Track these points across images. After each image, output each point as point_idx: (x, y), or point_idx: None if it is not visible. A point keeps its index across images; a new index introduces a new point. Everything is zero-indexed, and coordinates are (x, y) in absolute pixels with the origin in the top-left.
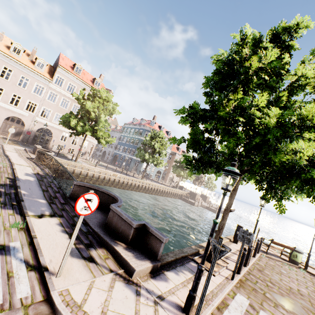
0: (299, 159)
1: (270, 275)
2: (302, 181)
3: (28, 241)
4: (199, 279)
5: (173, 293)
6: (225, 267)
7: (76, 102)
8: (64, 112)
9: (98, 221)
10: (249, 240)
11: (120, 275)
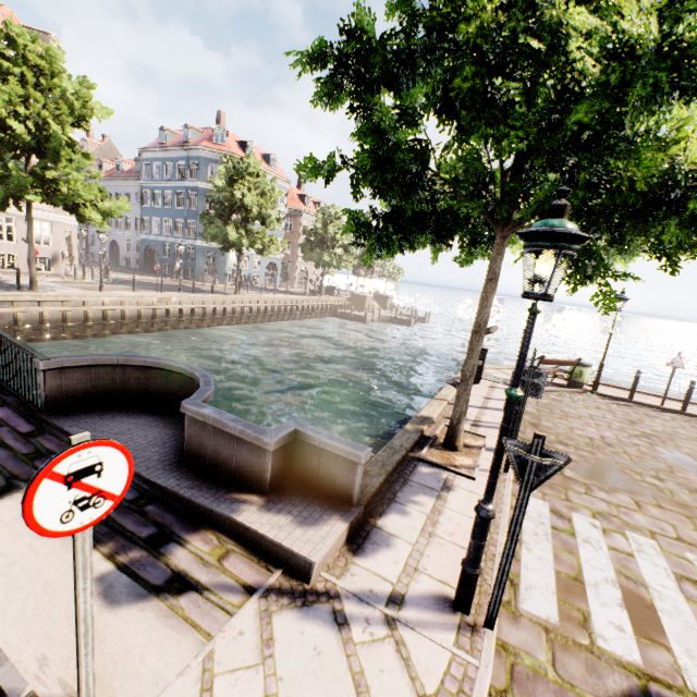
0: (687, 160)
1: (554, 428)
2: (683, 224)
3: None
4: (485, 538)
5: (417, 570)
6: (484, 450)
7: None
8: None
9: (160, 451)
10: (537, 388)
11: (277, 592)
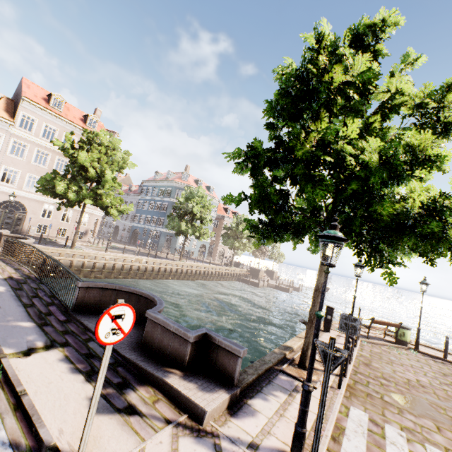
0: (411, 208)
1: (381, 368)
2: (418, 237)
3: (11, 403)
4: (308, 405)
5: (269, 433)
6: None
7: (61, 155)
8: (42, 173)
9: (128, 340)
10: (355, 329)
11: (183, 426)
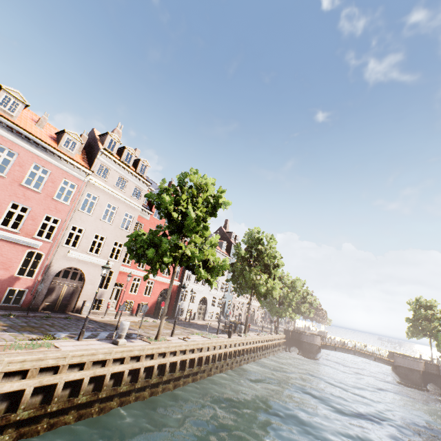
0: None
1: None
2: None
3: None
4: None
5: None
6: None
7: None
8: None
9: None
10: None
11: None
